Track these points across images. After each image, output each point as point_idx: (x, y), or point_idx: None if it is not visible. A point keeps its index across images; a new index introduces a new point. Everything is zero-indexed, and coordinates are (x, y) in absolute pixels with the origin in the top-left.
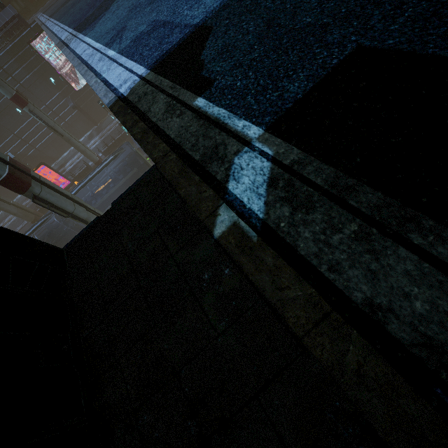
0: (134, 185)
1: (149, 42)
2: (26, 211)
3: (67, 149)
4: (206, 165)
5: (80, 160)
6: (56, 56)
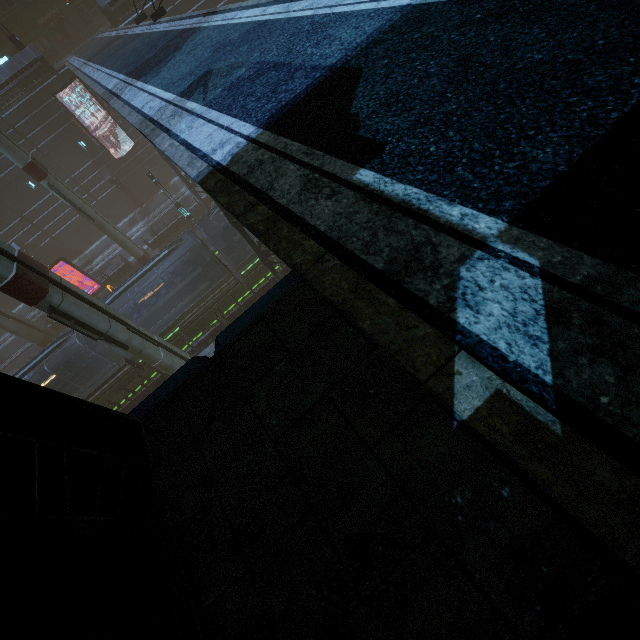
0: (256, 306)
1: (254, 90)
2: (32, 327)
3: (97, 239)
4: (400, 279)
5: (116, 255)
6: (90, 112)
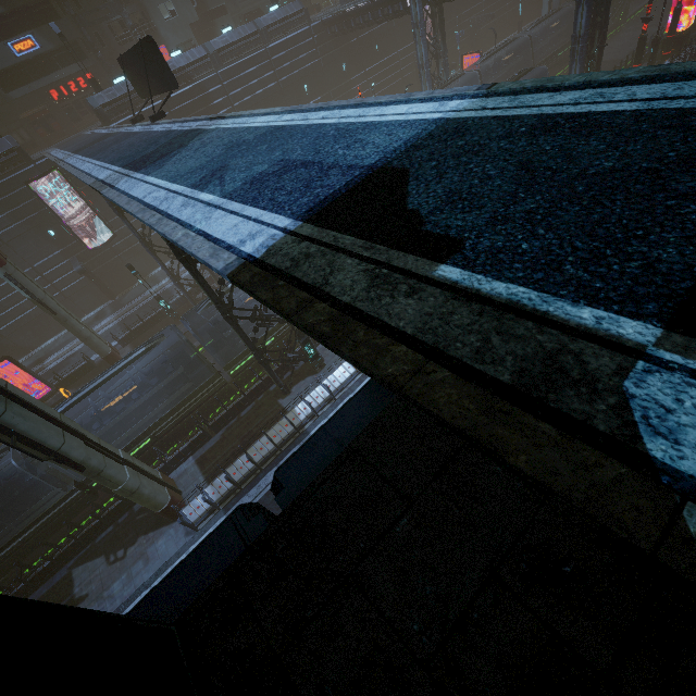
0: (330, 429)
1: (283, 185)
2: None
3: (54, 334)
4: (542, 396)
5: (76, 352)
6: (67, 202)
